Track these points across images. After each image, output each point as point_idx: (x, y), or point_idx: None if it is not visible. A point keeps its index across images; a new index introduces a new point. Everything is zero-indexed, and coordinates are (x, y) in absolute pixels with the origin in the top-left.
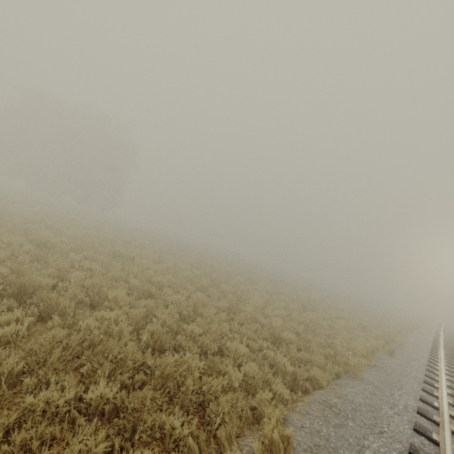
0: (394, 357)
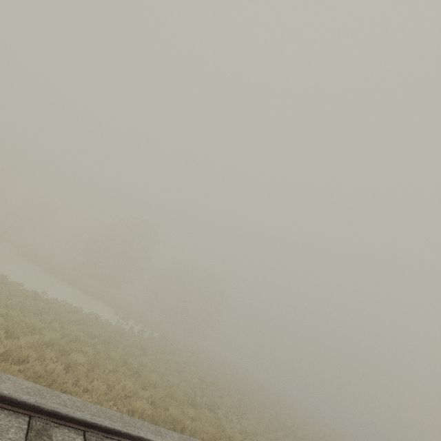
0: None
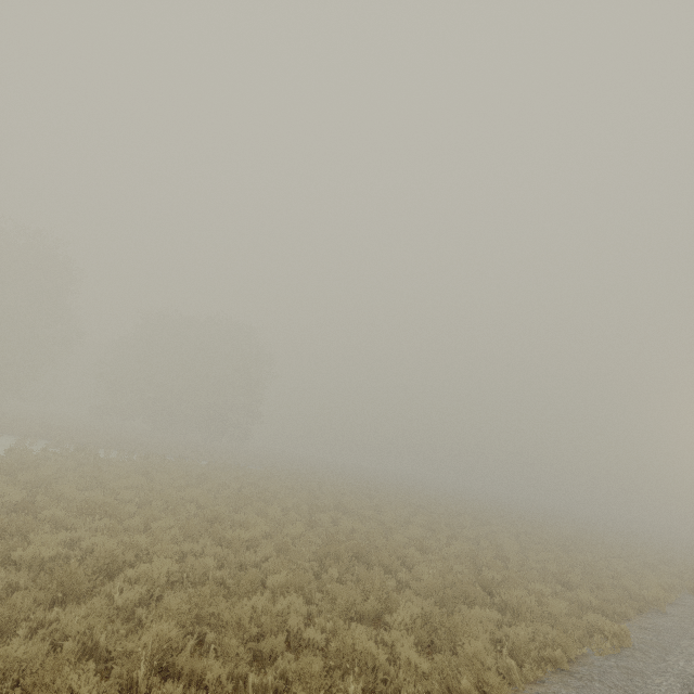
0: None
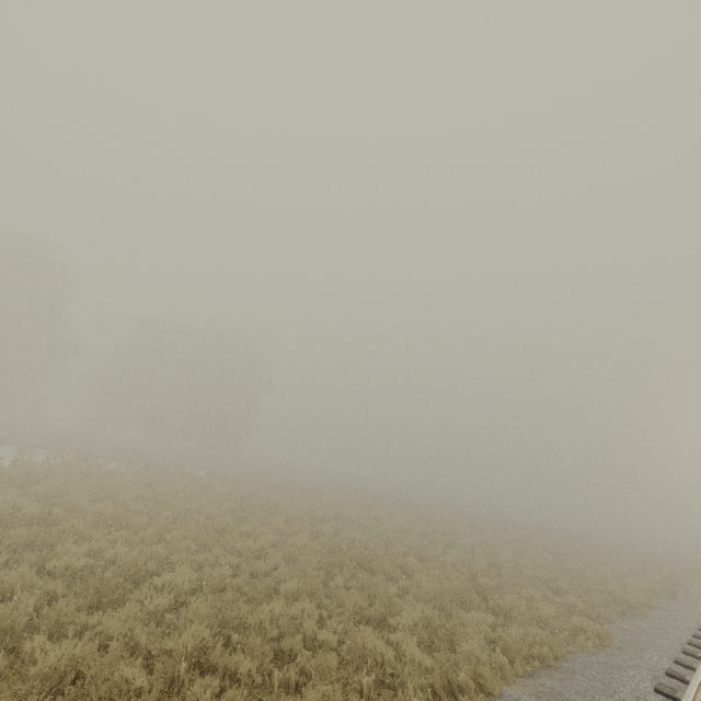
0: (679, 599)
